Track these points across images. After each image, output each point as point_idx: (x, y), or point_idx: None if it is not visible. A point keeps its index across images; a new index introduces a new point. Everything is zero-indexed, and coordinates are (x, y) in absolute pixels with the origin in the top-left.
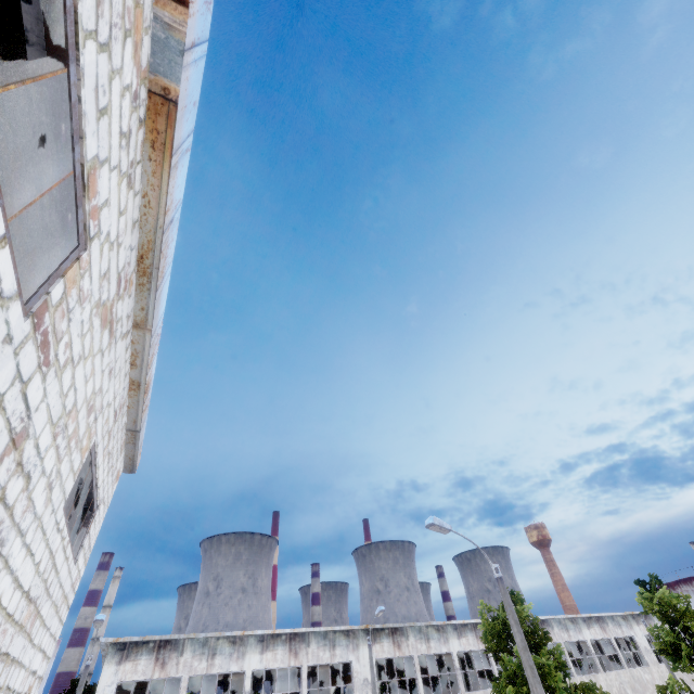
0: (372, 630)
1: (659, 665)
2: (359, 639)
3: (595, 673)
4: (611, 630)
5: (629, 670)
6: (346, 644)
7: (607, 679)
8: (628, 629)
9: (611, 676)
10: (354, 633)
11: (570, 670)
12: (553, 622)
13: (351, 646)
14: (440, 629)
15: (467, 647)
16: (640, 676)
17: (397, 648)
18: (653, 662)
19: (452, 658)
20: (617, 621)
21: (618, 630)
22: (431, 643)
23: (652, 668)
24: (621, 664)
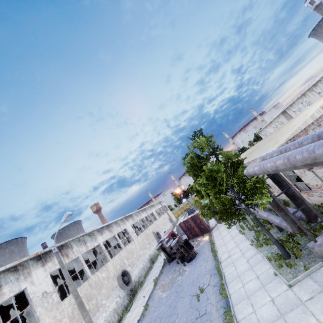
0: (41, 255)
1: (159, 218)
2: (29, 267)
3: (148, 227)
4: (148, 212)
5: (155, 222)
6: (15, 278)
7: (151, 228)
8: (151, 210)
9: (152, 226)
10: (22, 266)
11: (142, 230)
12: (134, 215)
13: (22, 277)
14: (91, 235)
15: (107, 238)
16: (157, 223)
17: (66, 258)
18: (158, 218)
19: (101, 247)
20: (148, 209)
21: (149, 211)
22: (87, 244)
23: (158, 220)
24: (153, 221)
